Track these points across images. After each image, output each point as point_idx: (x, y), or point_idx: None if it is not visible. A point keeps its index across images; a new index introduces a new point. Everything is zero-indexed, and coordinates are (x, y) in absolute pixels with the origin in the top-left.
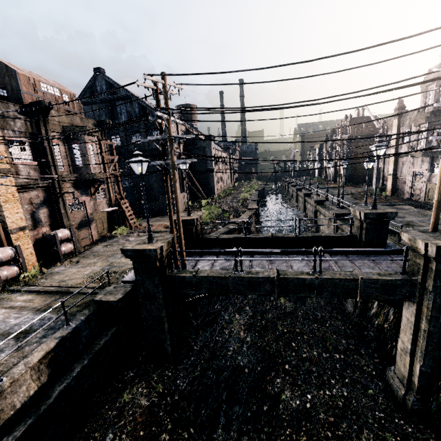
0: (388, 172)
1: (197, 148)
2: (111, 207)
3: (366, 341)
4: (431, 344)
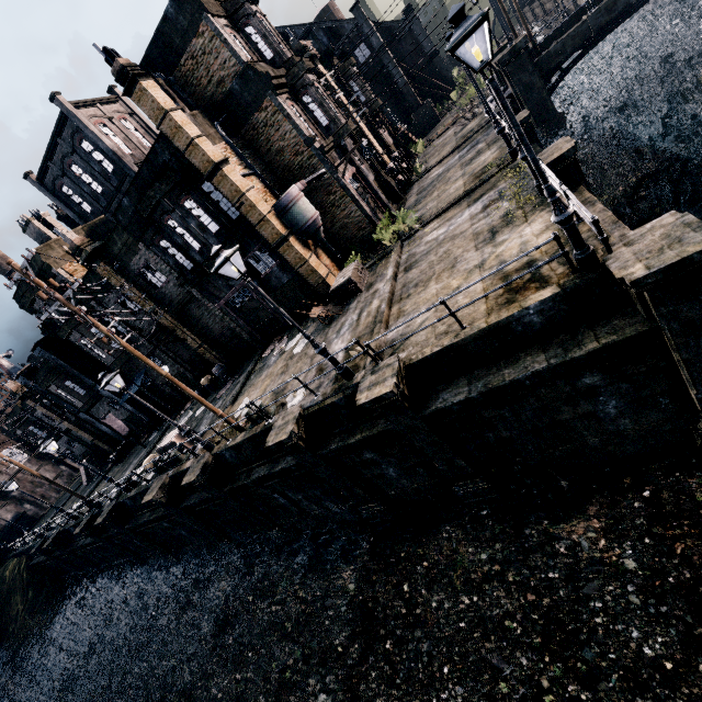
0: None
1: (401, 40)
2: (394, 139)
3: None
4: None
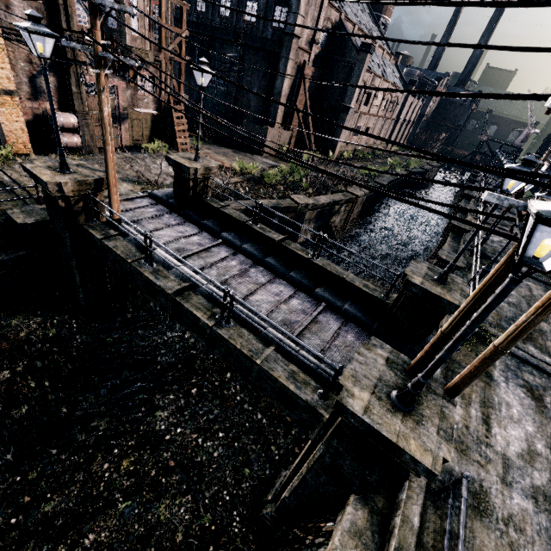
0: None
1: (342, 62)
2: (160, 110)
3: None
4: (303, 490)
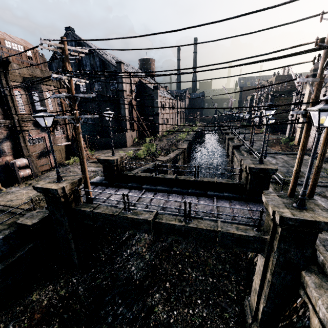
0: (298, 125)
1: (147, 96)
2: (69, 141)
3: (238, 270)
4: (273, 292)
